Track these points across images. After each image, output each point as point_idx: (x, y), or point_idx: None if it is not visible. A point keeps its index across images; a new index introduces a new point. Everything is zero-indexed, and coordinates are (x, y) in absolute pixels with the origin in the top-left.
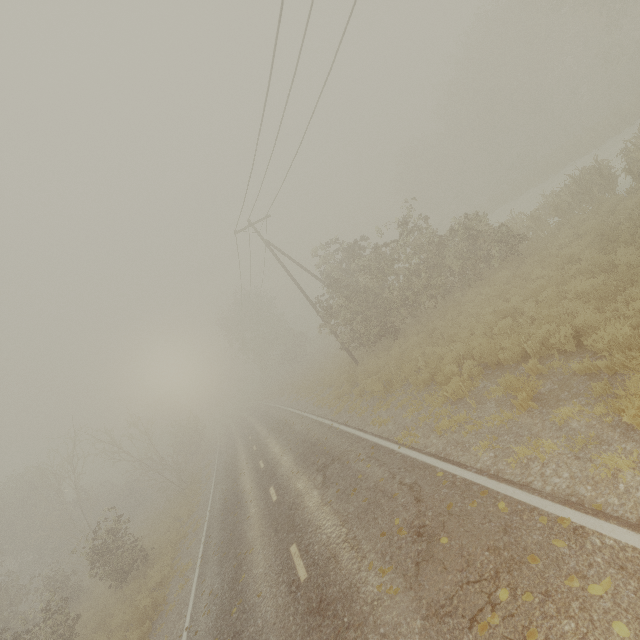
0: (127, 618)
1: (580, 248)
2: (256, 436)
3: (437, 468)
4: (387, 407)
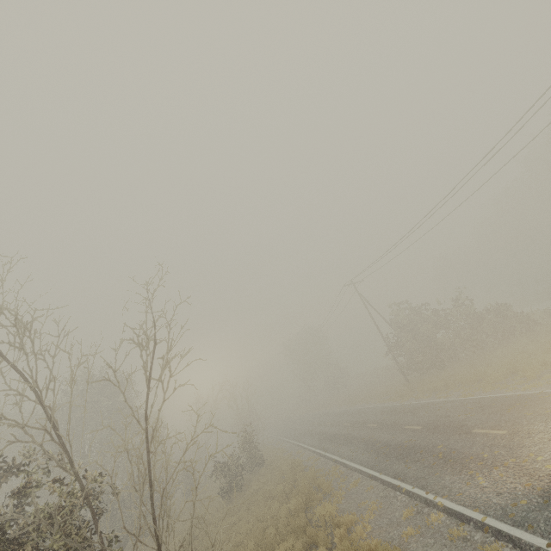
0: (278, 472)
1: None
2: (323, 421)
3: (487, 396)
4: (446, 393)
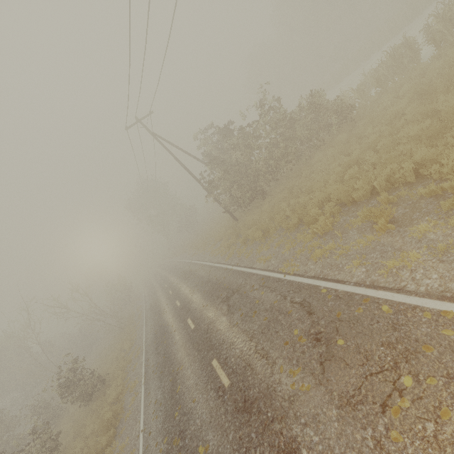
0: (96, 427)
1: (402, 105)
2: (170, 284)
3: (320, 287)
4: (267, 248)
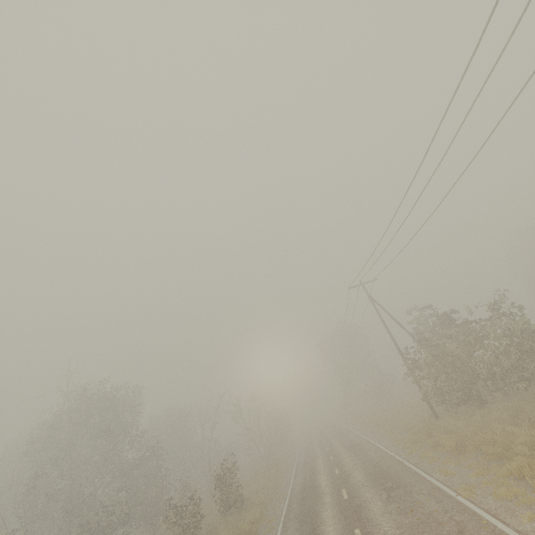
0: (231, 533)
1: None
2: (333, 449)
3: (483, 518)
4: (456, 464)
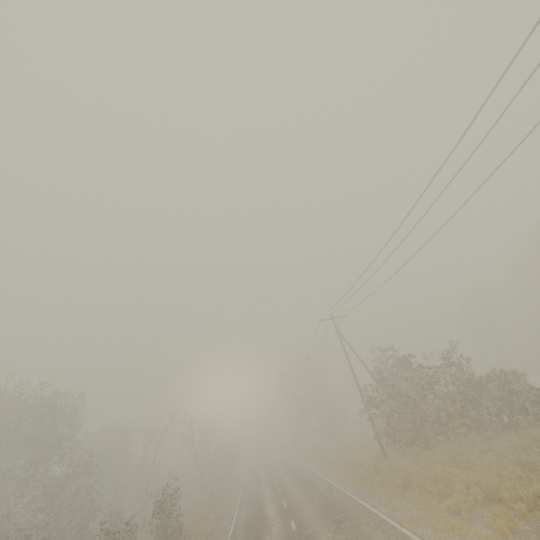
0: None
1: None
2: (282, 482)
3: None
4: (401, 499)
